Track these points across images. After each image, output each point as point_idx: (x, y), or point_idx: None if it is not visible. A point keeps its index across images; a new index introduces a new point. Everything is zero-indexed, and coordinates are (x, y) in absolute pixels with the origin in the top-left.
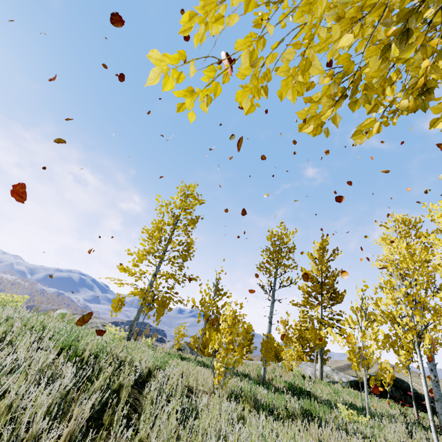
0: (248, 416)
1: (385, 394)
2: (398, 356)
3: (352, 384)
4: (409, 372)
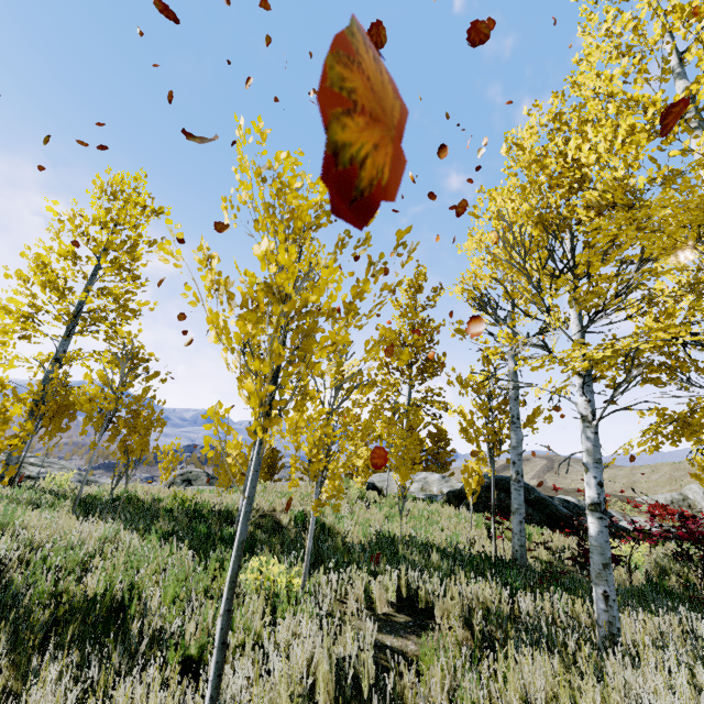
0: None
1: (489, 505)
2: (477, 447)
3: (450, 496)
4: (492, 471)
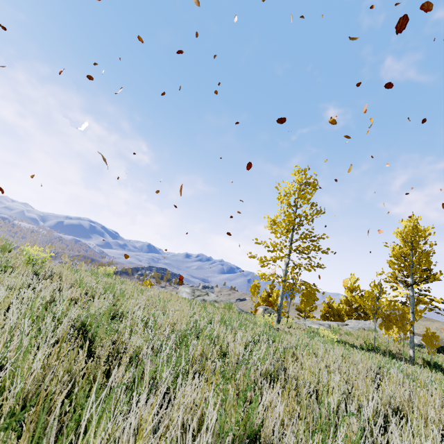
0: None
1: None
2: None
3: (439, 349)
4: None
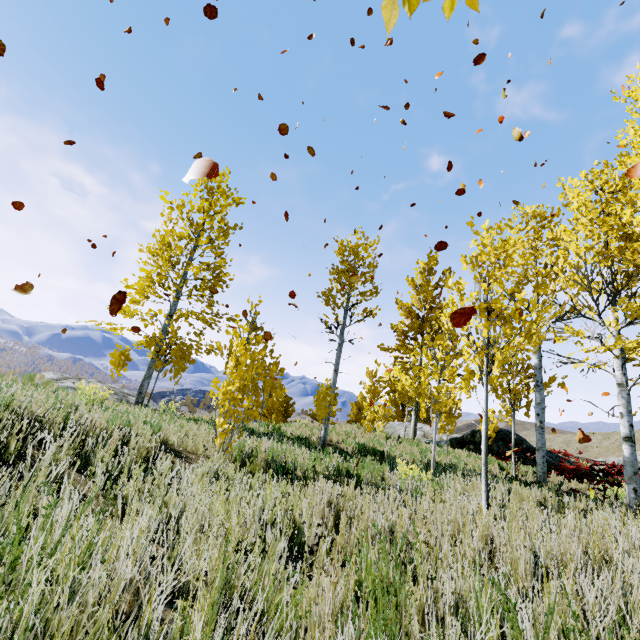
0: (223, 476)
1: (489, 450)
2: (502, 402)
3: (453, 442)
4: (513, 421)
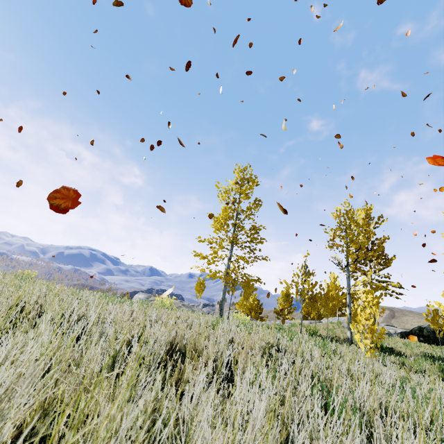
0: None
1: (437, 342)
2: None
3: (403, 335)
4: None
